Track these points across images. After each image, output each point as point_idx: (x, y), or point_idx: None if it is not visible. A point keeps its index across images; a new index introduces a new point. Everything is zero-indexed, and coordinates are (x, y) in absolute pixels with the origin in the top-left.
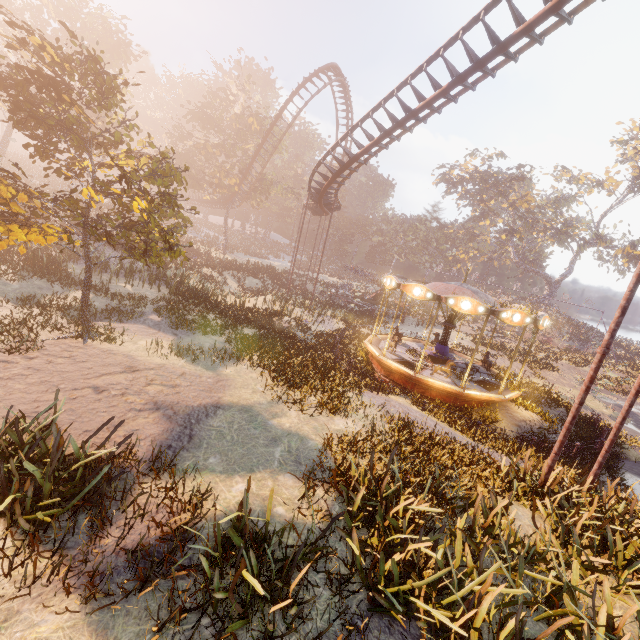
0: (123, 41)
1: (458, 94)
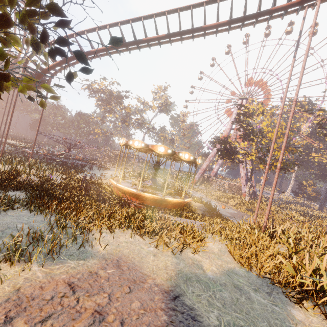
0: None
1: (161, 43)
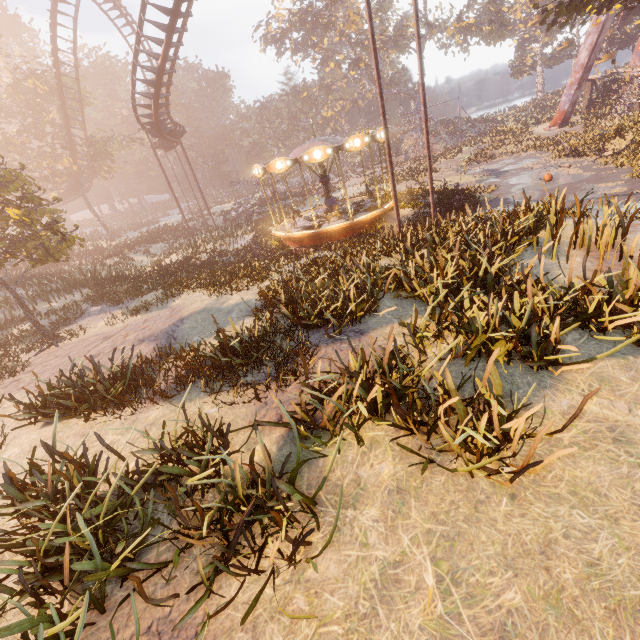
0: None
1: None
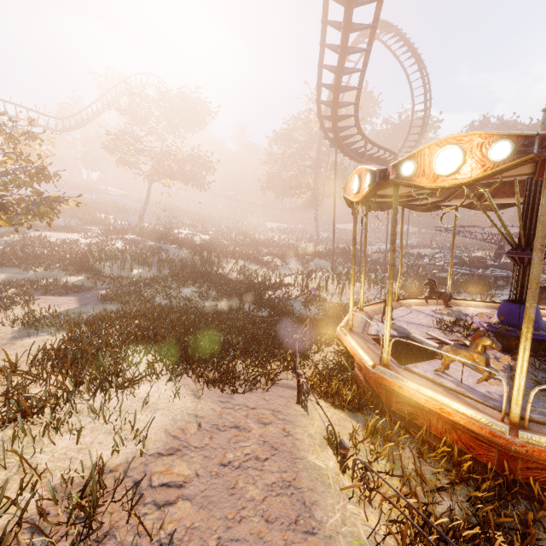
0: (193, 102)
1: None
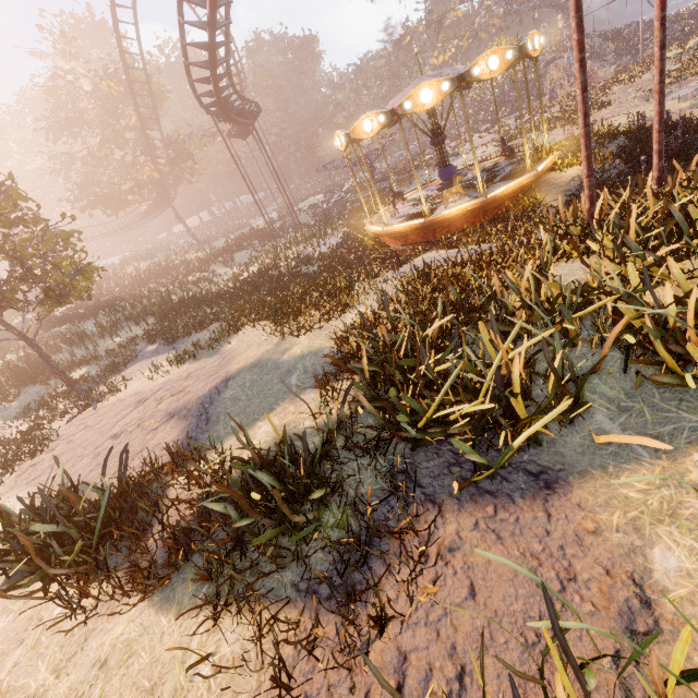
0: None
1: None
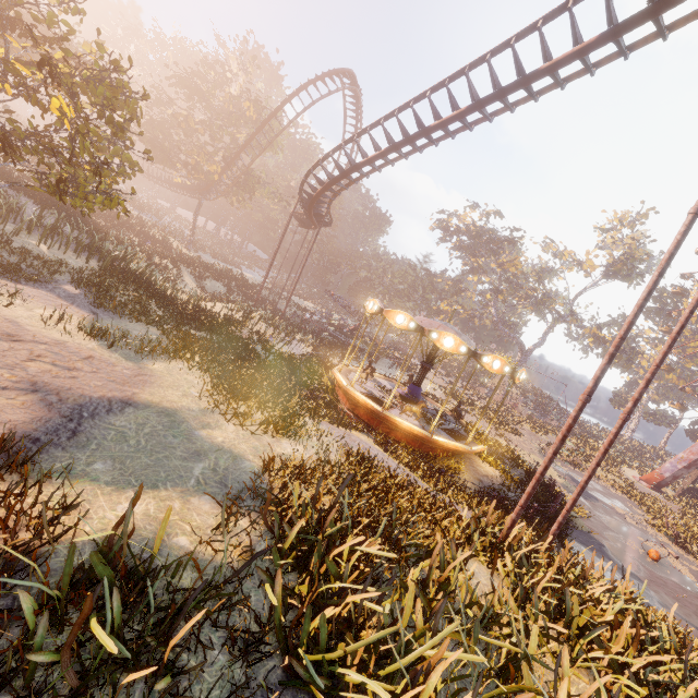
0: None
1: (474, 123)
